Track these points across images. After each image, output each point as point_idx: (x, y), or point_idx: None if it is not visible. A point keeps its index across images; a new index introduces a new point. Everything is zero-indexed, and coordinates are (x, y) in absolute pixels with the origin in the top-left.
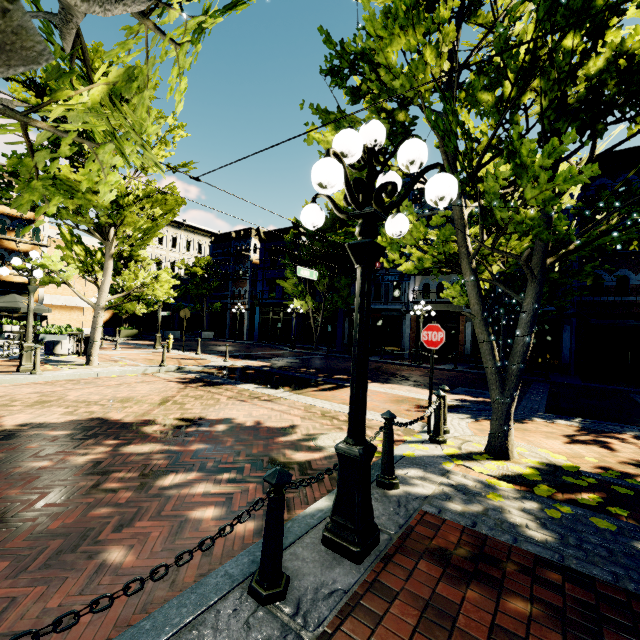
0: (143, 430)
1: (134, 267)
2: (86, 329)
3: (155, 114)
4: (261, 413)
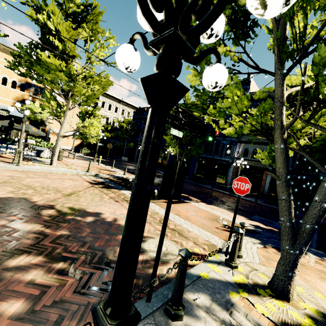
0: (41, 212)
1: (93, 119)
2: (68, 147)
3: (100, 30)
4: (122, 212)
